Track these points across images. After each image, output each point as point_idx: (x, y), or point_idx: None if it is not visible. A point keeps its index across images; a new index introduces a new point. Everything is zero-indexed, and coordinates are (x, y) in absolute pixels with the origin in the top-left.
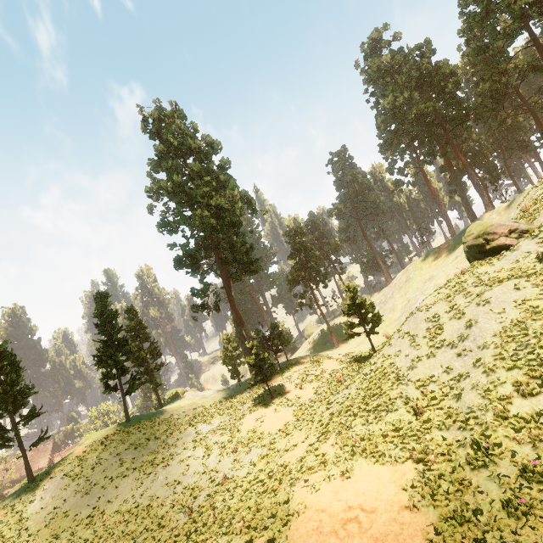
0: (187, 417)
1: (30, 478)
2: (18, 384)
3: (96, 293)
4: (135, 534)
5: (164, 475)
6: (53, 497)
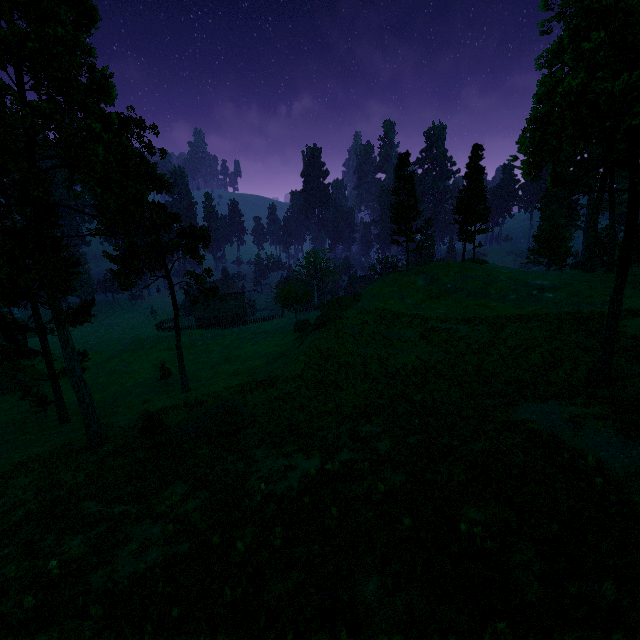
0: (516, 274)
1: (408, 269)
2: (415, 206)
3: (475, 144)
4: (507, 312)
5: (515, 296)
6: (430, 282)
